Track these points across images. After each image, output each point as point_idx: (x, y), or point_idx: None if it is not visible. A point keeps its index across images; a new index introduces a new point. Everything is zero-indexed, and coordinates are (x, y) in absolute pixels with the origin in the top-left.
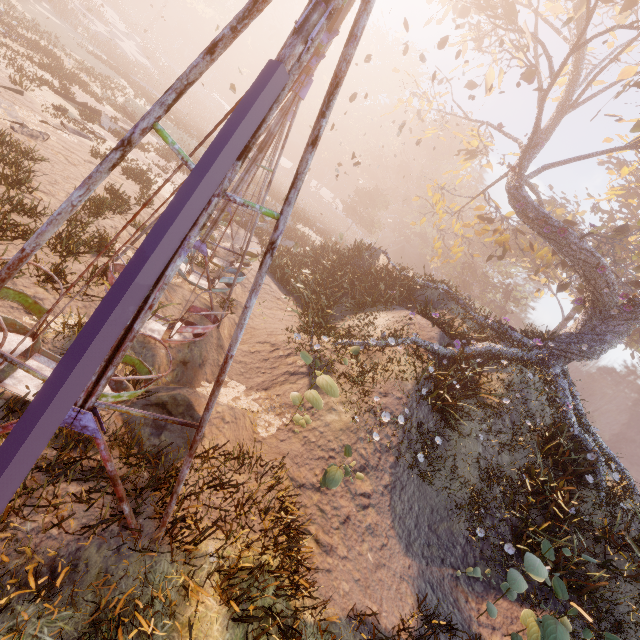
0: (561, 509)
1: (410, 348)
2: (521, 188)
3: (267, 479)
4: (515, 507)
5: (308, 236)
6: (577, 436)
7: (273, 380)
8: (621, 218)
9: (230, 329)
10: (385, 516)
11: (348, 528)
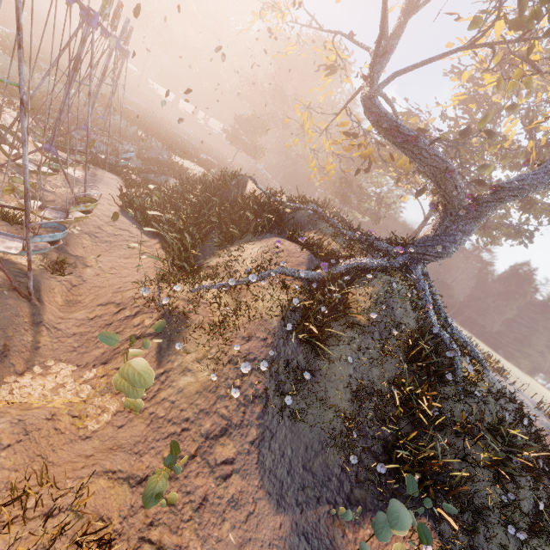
0: (426, 413)
1: (277, 279)
2: (374, 98)
3: (59, 519)
4: (386, 419)
5: (188, 169)
6: (437, 334)
7: (115, 349)
8: (464, 123)
9: (65, 294)
10: (252, 477)
11: (204, 513)
